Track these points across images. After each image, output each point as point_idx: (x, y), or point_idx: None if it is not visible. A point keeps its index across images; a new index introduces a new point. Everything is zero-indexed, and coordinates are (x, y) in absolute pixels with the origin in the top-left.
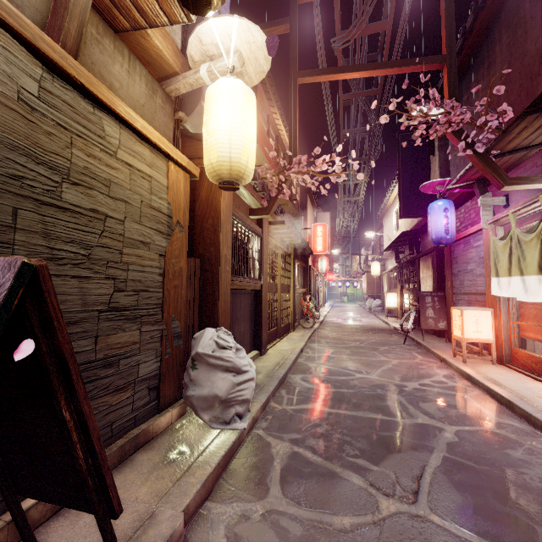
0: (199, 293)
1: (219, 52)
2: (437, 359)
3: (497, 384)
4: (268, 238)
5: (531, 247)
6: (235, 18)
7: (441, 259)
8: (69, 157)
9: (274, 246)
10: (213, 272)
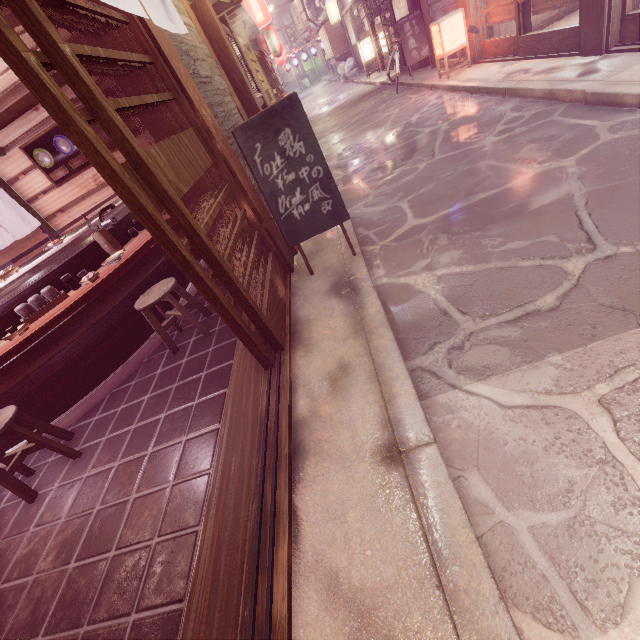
0: None
1: None
2: (428, 90)
3: (471, 81)
4: None
5: None
6: None
7: None
8: (183, 41)
9: None
10: (247, 98)
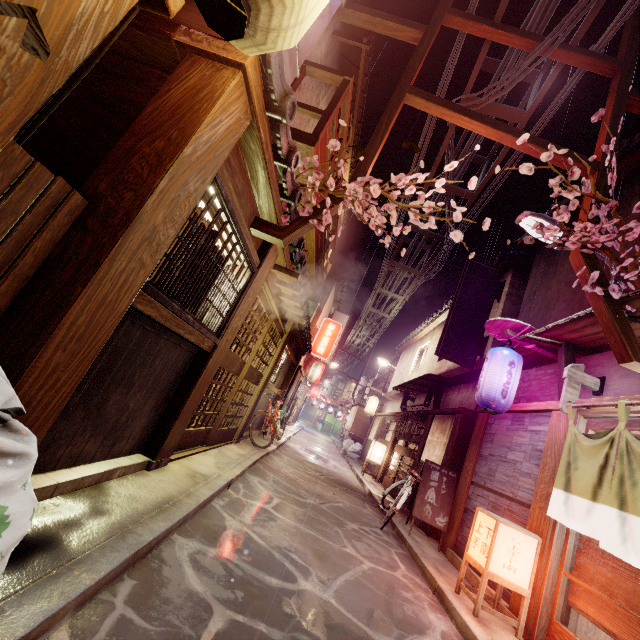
0: (37, 269)
1: None
2: (427, 583)
3: None
4: (265, 287)
5: None
6: None
7: (466, 428)
8: None
9: (267, 307)
10: (101, 240)
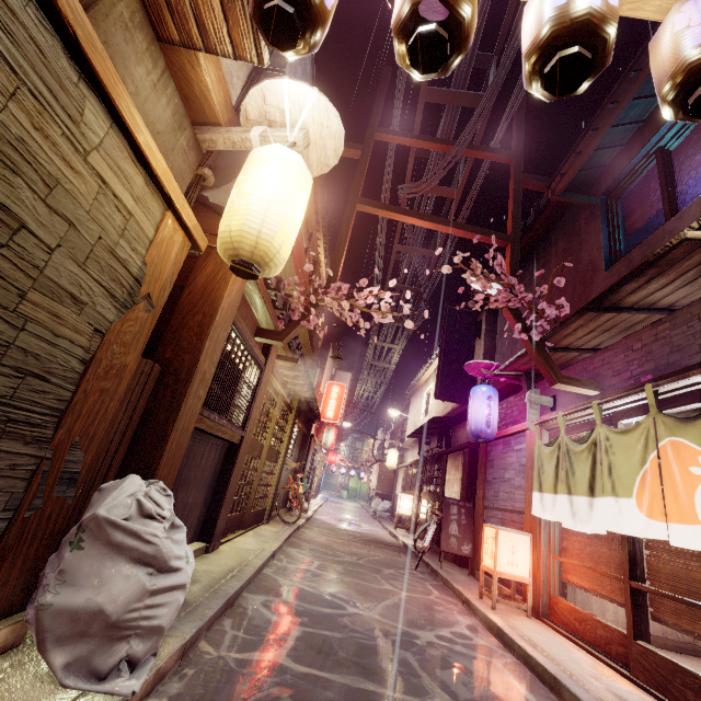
0: (140, 419)
1: (283, 121)
2: (458, 599)
3: (537, 649)
4: (271, 376)
5: (581, 460)
6: (314, 90)
7: (474, 460)
8: None
9: (275, 391)
10: (177, 391)
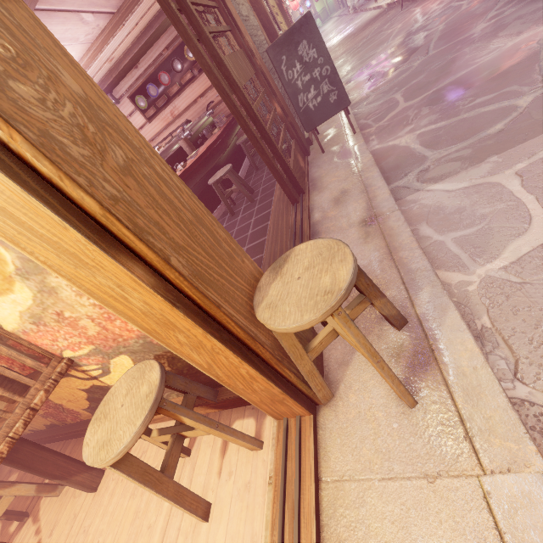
0: None
1: None
2: None
3: None
4: None
5: None
6: None
7: None
8: None
9: None
10: (272, 33)
